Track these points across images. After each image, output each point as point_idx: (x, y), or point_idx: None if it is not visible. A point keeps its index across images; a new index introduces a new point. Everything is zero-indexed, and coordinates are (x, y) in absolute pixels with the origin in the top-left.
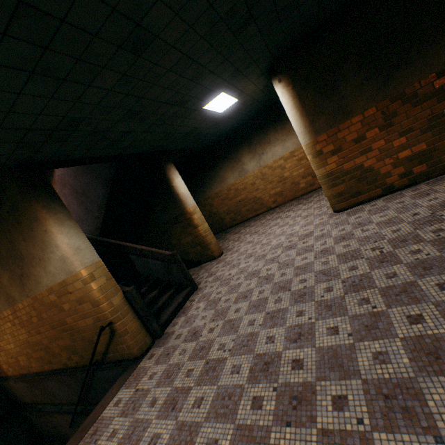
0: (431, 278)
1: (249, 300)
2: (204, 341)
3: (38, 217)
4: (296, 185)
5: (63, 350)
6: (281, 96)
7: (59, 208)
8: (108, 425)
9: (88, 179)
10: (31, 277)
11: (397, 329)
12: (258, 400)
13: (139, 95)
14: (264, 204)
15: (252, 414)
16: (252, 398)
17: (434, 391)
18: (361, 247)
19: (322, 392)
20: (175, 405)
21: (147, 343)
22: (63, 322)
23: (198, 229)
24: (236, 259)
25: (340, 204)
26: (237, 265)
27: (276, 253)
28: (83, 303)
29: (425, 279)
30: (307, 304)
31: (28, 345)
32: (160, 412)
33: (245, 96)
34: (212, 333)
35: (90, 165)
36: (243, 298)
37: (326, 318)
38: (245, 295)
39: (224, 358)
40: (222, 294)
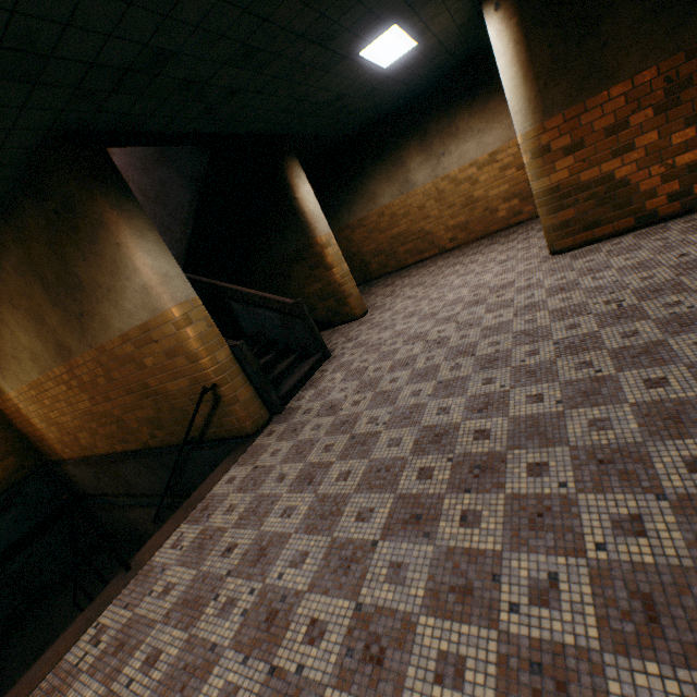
0: (689, 336)
1: (412, 369)
2: (347, 415)
3: (106, 222)
4: (492, 213)
5: (143, 424)
6: (495, 40)
7: (135, 210)
8: (222, 501)
9: (165, 174)
10: (96, 317)
11: (627, 395)
12: (426, 471)
13: (263, 15)
14: (435, 243)
15: (419, 484)
16: (418, 469)
17: (665, 455)
18: (589, 301)
19: (515, 460)
20: (312, 480)
21: (263, 417)
22: (144, 384)
23: (332, 272)
24: (390, 320)
25: (563, 240)
26: (391, 328)
27: (453, 311)
28: (174, 357)
29: (680, 338)
30: (499, 370)
31: (92, 417)
32: (293, 487)
33: (430, 39)
34: (357, 406)
35: (167, 150)
36: (402, 366)
37: (526, 385)
38: (404, 362)
39: (377, 432)
40: (369, 362)
